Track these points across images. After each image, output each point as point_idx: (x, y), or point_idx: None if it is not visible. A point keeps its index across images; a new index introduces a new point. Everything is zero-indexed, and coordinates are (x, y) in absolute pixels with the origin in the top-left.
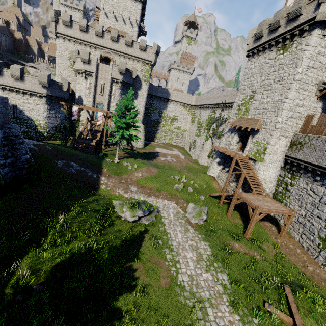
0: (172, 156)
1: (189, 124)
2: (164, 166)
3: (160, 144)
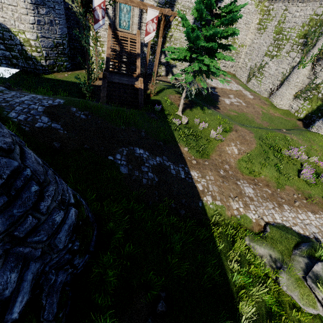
0: (234, 93)
1: (252, 33)
2: (239, 117)
3: None
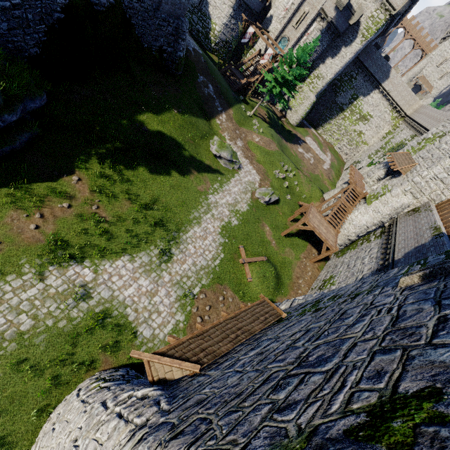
0: (315, 156)
1: (378, 138)
2: (293, 156)
3: (319, 138)
